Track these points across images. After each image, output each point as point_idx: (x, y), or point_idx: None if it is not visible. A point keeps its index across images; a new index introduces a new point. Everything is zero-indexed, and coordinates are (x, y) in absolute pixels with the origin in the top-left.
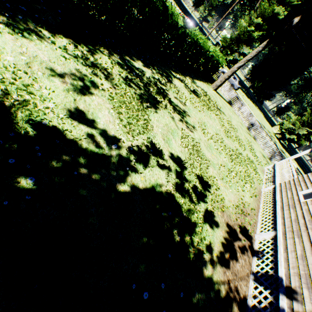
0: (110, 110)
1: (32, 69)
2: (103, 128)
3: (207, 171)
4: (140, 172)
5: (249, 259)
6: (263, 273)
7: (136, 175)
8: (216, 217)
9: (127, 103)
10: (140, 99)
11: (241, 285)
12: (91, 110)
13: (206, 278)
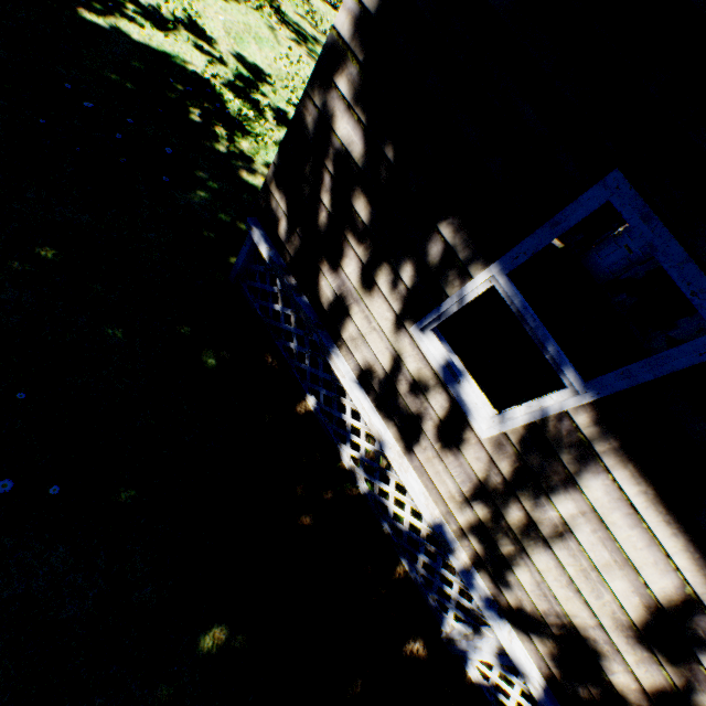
0: None
1: None
2: None
3: None
4: (141, 25)
5: None
6: None
7: (132, 26)
8: None
9: None
10: None
11: None
12: None
13: (243, 181)
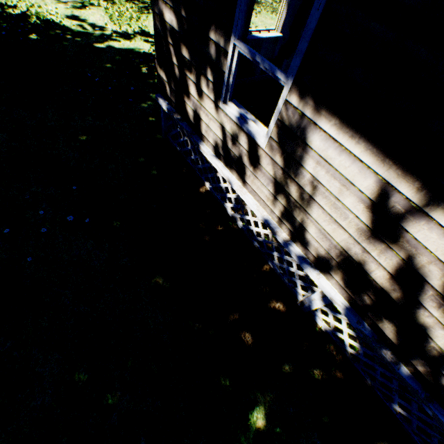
0: (103, 16)
1: (46, 2)
2: (92, 23)
3: None
4: (119, 41)
5: None
6: None
7: (115, 43)
8: None
9: (122, 11)
10: (141, 9)
11: None
12: (85, 16)
13: None
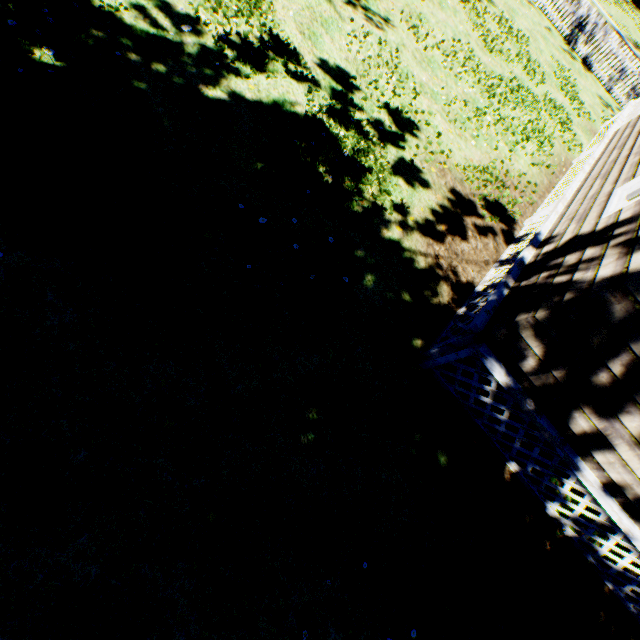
0: None
1: None
2: None
3: (414, 103)
4: (246, 76)
5: (496, 247)
6: (516, 252)
7: (239, 81)
8: (424, 175)
9: None
10: None
11: (466, 270)
12: None
13: (386, 240)
